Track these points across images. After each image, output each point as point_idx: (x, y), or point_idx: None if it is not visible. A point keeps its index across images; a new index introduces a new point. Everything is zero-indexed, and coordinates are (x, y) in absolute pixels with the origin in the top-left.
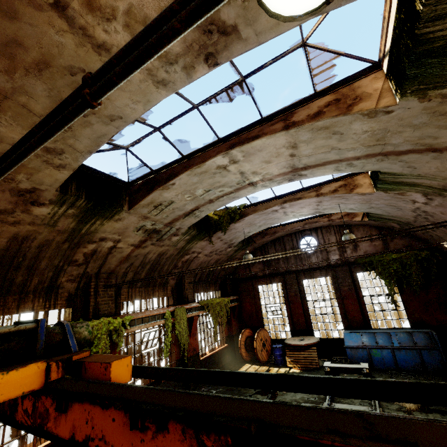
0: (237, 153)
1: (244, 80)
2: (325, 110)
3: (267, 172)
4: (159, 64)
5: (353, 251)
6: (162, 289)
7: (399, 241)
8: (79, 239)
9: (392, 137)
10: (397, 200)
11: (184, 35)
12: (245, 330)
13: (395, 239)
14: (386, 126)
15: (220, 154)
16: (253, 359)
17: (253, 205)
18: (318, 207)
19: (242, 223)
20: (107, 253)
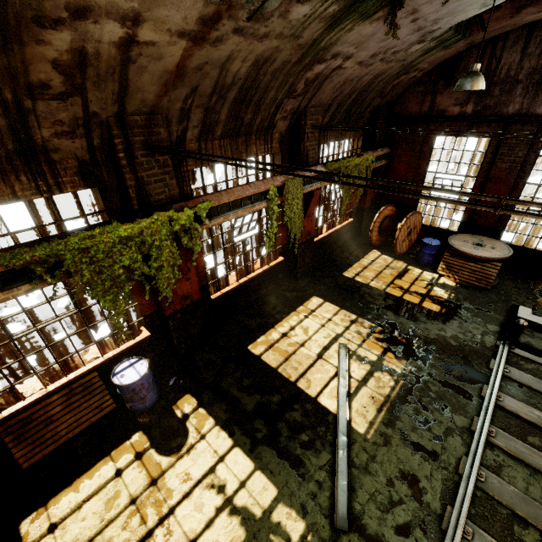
0: None
1: None
2: None
3: None
4: None
5: None
6: (263, 140)
7: None
8: None
9: None
10: None
11: None
12: (386, 208)
13: None
14: None
15: None
16: (385, 243)
17: None
18: None
19: None
20: (120, 62)
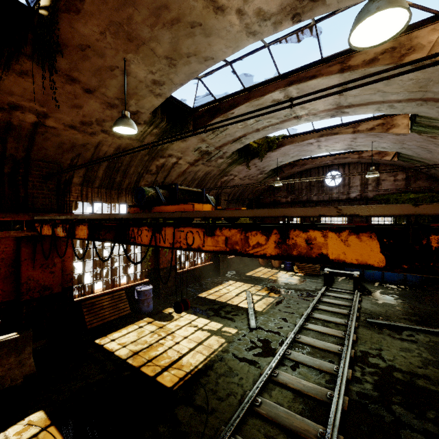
0: (293, 90)
1: (314, 24)
2: (380, 58)
3: (313, 107)
4: (256, 20)
5: (374, 189)
6: None
7: (422, 183)
8: (155, 154)
9: (433, 86)
10: (428, 142)
11: (282, 1)
12: None
13: (419, 181)
14: (430, 76)
15: (278, 90)
16: (267, 265)
17: (291, 136)
18: (351, 143)
19: (278, 152)
20: (170, 167)
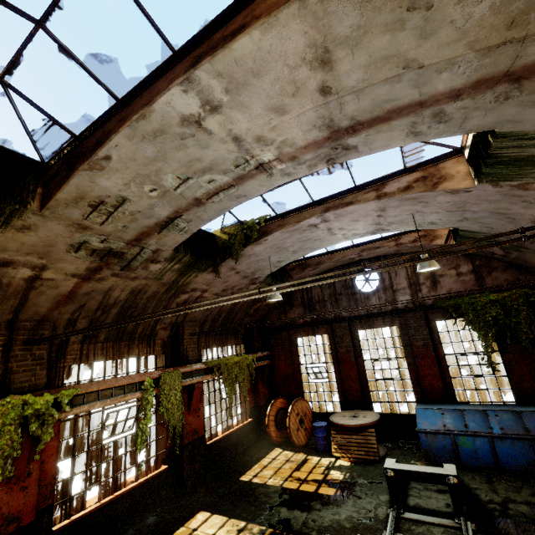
0: (209, 80)
1: None
2: None
3: (283, 138)
4: None
5: (430, 290)
6: (145, 344)
7: (501, 274)
8: None
9: None
10: (511, 200)
11: None
12: (276, 400)
13: (494, 271)
14: None
15: (175, 83)
16: (287, 440)
17: (279, 217)
18: (380, 219)
19: (265, 245)
20: (25, 288)
